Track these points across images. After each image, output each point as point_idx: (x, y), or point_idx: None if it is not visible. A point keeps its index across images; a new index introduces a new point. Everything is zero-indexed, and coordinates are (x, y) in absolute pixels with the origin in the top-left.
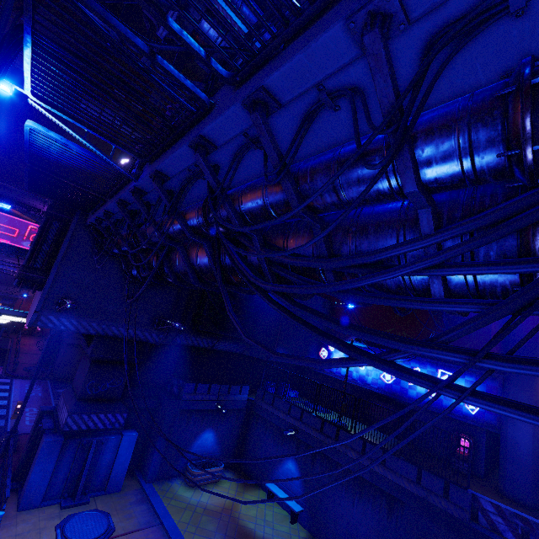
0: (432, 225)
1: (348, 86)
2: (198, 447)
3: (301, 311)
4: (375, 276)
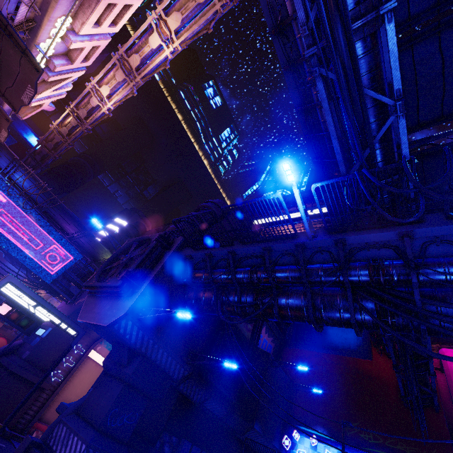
0: None
1: None
2: None
3: None
4: None
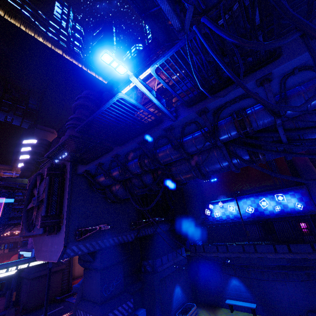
0: None
1: None
2: (175, 301)
3: None
4: None
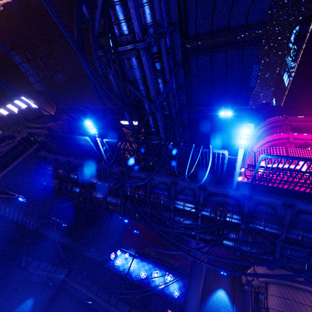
0: (200, 223)
1: (193, 189)
2: (18, 311)
3: (165, 235)
4: (187, 231)
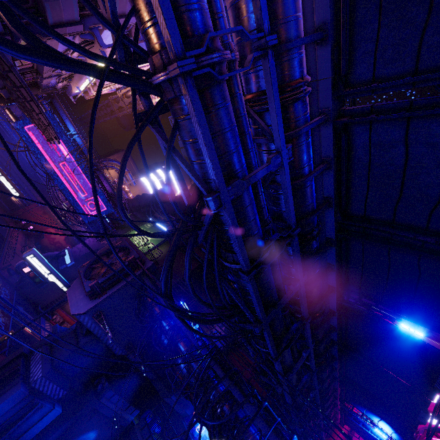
0: None
1: None
2: None
3: None
4: None
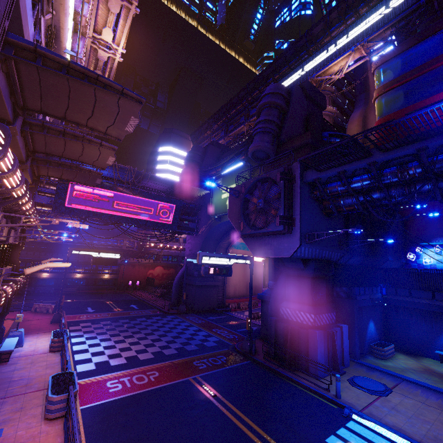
0: None
1: None
2: (369, 334)
3: None
4: None
